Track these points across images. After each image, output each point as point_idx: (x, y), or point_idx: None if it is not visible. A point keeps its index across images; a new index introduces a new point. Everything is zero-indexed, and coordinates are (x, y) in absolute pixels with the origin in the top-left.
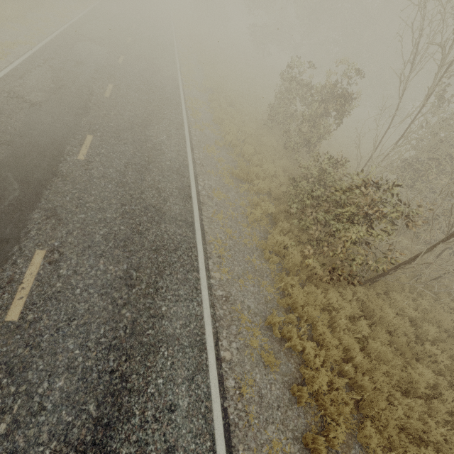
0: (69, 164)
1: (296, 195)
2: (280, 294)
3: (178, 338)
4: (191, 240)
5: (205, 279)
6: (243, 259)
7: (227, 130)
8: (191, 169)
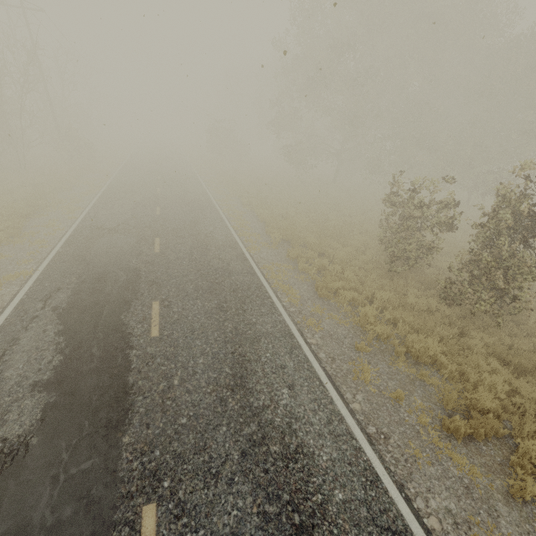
0: None
1: None
2: None
3: None
4: None
5: None
6: None
7: (361, 314)
8: (385, 479)
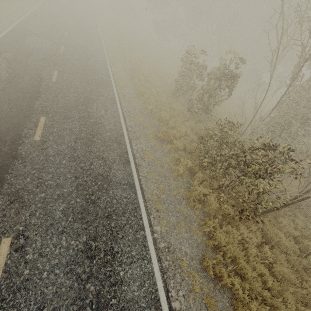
0: (27, 146)
1: (205, 150)
2: (206, 235)
3: (137, 300)
4: (134, 201)
5: (150, 235)
6: (175, 209)
7: (148, 102)
8: (126, 136)
